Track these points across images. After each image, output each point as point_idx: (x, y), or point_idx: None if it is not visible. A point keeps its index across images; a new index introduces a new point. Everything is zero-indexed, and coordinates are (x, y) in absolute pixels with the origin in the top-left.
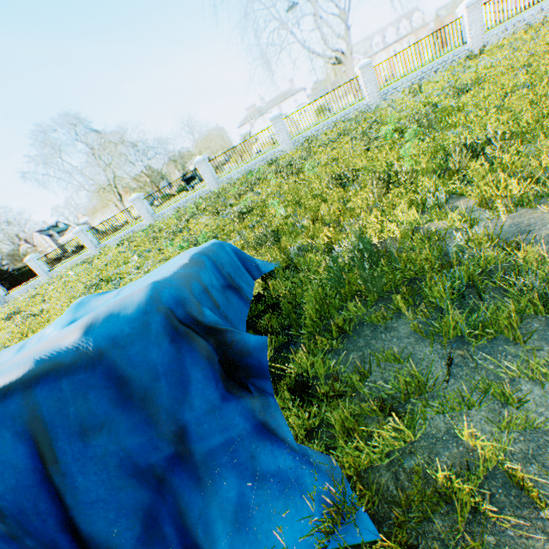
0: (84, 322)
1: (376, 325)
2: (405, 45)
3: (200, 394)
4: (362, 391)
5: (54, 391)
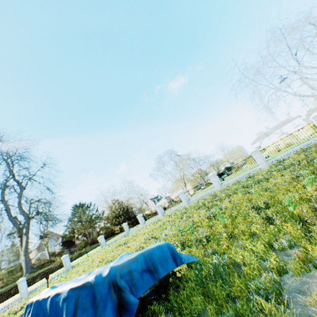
0: (97, 272)
1: None
2: None
3: (108, 312)
4: None
5: (83, 292)
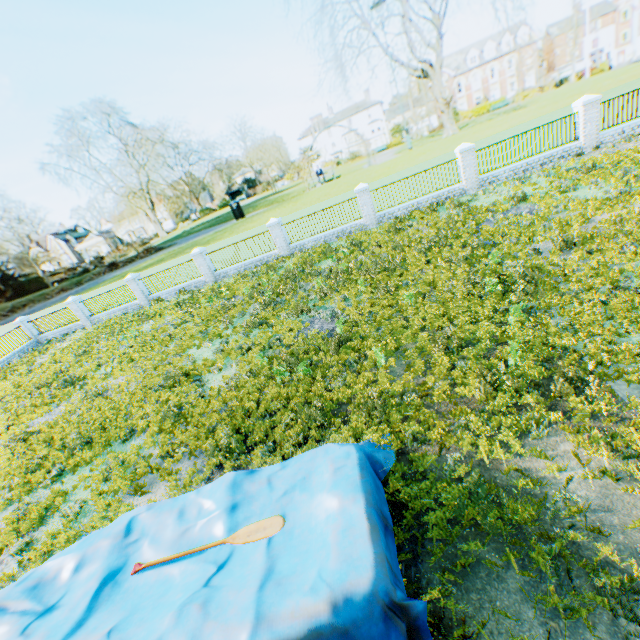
0: (327, 598)
1: (489, 569)
2: (507, 89)
3: None
4: (483, 638)
5: None
